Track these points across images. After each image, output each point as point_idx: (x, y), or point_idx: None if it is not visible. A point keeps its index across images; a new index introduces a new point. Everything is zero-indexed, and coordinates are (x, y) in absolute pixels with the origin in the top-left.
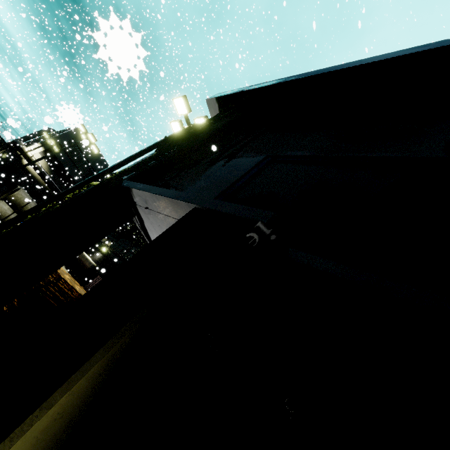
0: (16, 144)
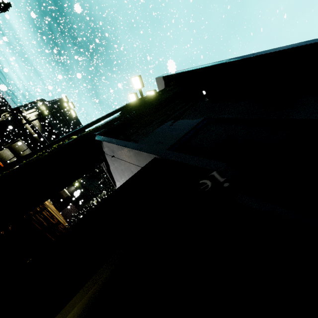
0: (19, 109)
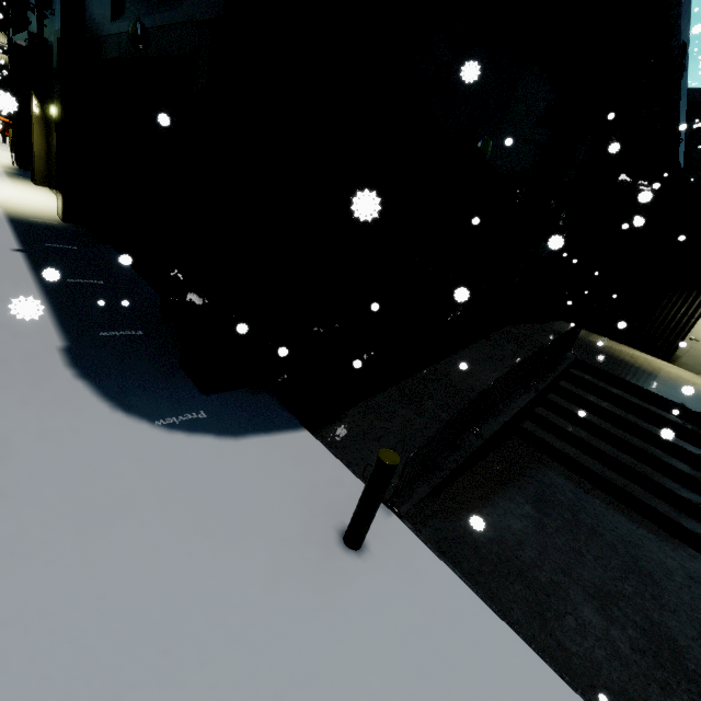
0: None
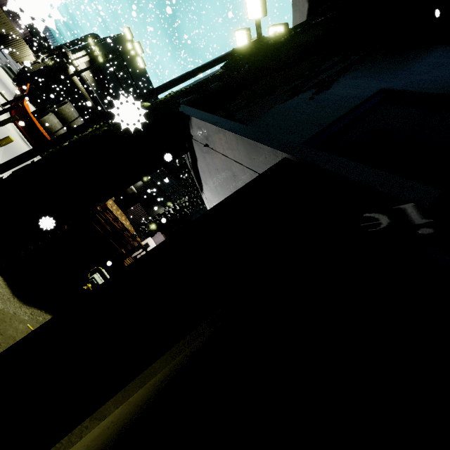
0: (62, 50)
